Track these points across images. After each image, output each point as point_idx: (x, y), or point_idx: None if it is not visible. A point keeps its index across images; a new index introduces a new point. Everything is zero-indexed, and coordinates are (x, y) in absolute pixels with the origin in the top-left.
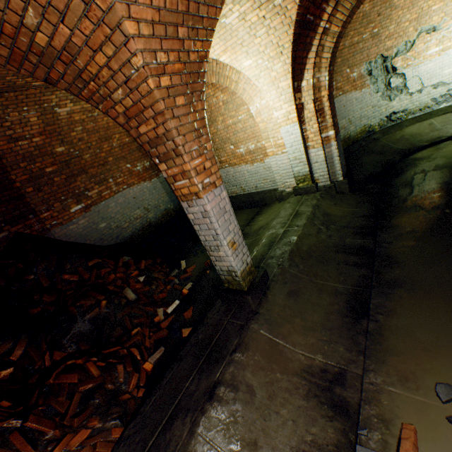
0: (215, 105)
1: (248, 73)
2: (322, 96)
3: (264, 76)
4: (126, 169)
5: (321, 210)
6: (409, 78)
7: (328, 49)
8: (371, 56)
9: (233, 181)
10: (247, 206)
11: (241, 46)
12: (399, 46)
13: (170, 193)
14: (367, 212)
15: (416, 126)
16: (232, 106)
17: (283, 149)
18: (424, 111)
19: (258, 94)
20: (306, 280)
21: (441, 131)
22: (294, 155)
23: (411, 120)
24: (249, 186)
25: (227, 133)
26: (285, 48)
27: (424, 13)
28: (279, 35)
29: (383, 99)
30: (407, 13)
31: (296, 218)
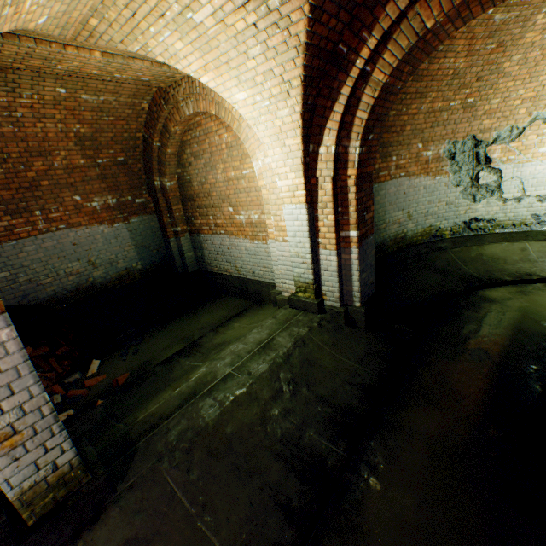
0: (216, 145)
1: (244, 112)
2: (348, 175)
3: (265, 122)
4: (72, 202)
5: (306, 350)
6: (508, 177)
7: (365, 105)
8: (458, 133)
9: (227, 255)
10: (239, 294)
11: (228, 66)
12: (501, 131)
13: (142, 247)
14: (370, 381)
15: (502, 246)
16: (237, 154)
17: (286, 235)
18: (520, 228)
19: (263, 146)
20: (181, 515)
21: (534, 265)
22: (297, 250)
23: (498, 235)
24: (246, 268)
25: (227, 189)
26: (293, 86)
27: (545, 93)
28: (283, 63)
29: (464, 196)
30: (521, 86)
31: (260, 355)
